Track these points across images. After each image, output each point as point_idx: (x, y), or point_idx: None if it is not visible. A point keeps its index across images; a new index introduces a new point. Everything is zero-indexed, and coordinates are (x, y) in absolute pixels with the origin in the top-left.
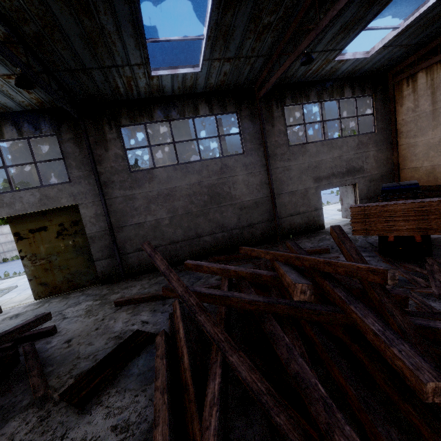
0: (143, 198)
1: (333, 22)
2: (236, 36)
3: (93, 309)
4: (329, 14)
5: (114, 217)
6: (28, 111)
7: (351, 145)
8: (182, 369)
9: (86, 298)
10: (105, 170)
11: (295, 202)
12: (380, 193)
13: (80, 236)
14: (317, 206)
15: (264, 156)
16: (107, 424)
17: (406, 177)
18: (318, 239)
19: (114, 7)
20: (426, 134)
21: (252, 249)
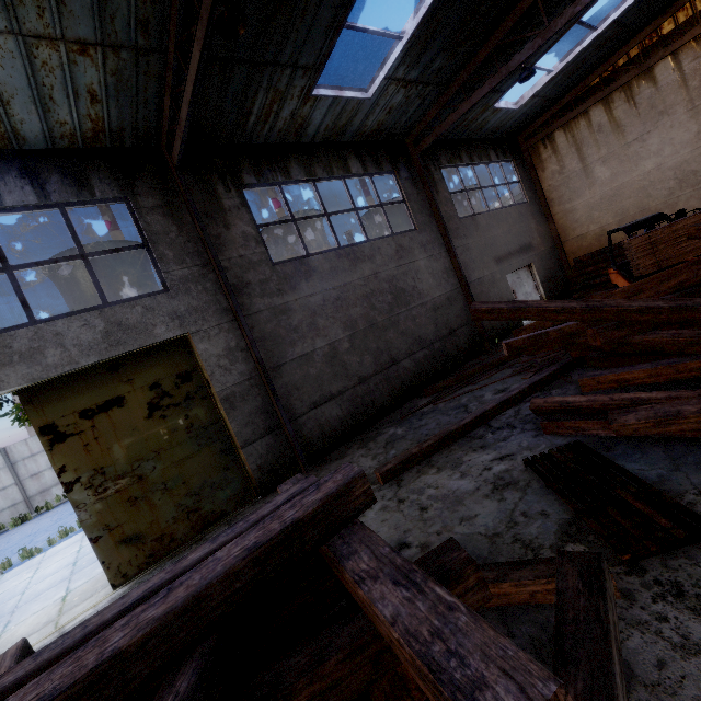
0: (303, 307)
1: (518, 47)
2: (435, 44)
3: None
4: (568, 12)
5: (262, 350)
6: (58, 150)
7: (514, 217)
8: None
9: None
10: (230, 263)
11: (486, 292)
12: (554, 274)
13: (199, 402)
14: (508, 296)
15: (440, 231)
16: None
17: (572, 250)
18: None
19: None
20: (583, 194)
21: None
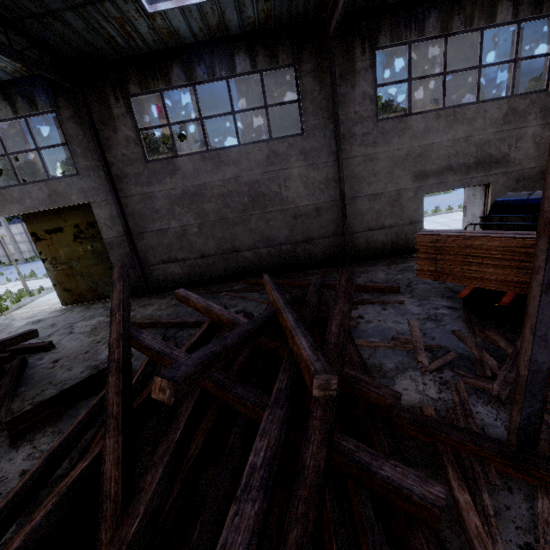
0: (165, 197)
1: None
2: None
3: (99, 327)
4: None
5: (132, 220)
6: (18, 79)
7: (493, 117)
8: (101, 428)
9: (102, 312)
10: (115, 159)
11: (378, 210)
12: None
13: (99, 240)
14: (414, 218)
15: (335, 137)
16: (22, 466)
17: None
18: (400, 268)
19: None
20: None
21: (266, 282)
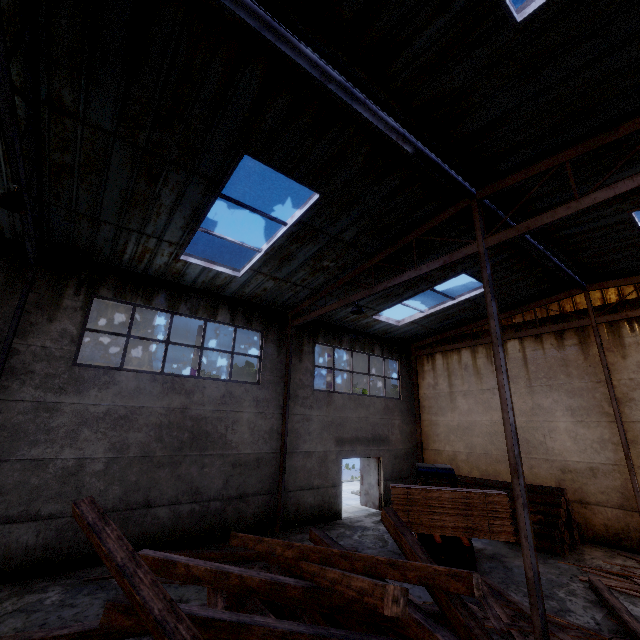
0: (75, 412)
1: None
2: (293, 263)
3: None
4: (384, 284)
5: None
6: None
7: (378, 407)
8: None
9: None
10: (27, 349)
11: (310, 468)
12: (405, 476)
13: None
14: (336, 480)
15: (284, 394)
16: None
17: (429, 459)
18: (336, 534)
19: (185, 190)
20: (446, 414)
21: (259, 538)
